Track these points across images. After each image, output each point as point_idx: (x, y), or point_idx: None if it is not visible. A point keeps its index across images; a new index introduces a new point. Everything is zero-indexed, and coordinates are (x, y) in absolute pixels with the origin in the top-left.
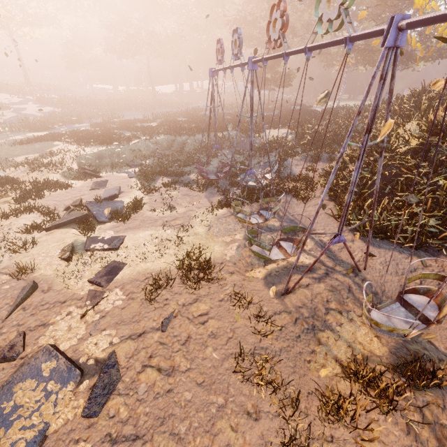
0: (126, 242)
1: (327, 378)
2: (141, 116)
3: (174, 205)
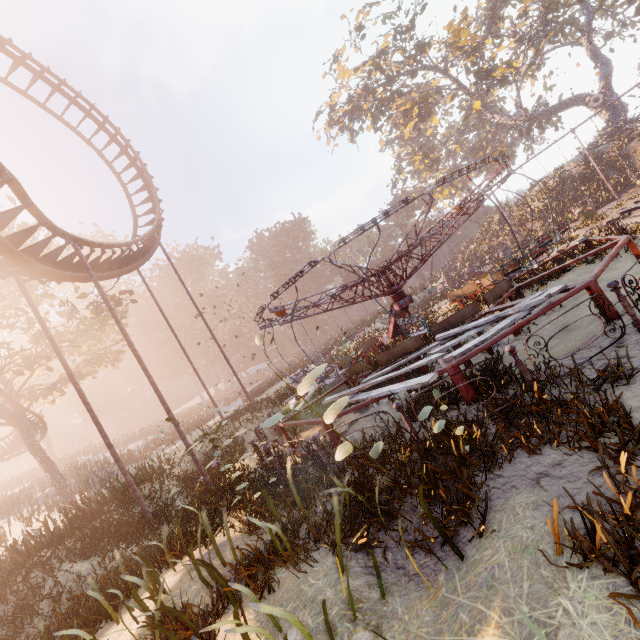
0: None
1: None
2: None
3: None
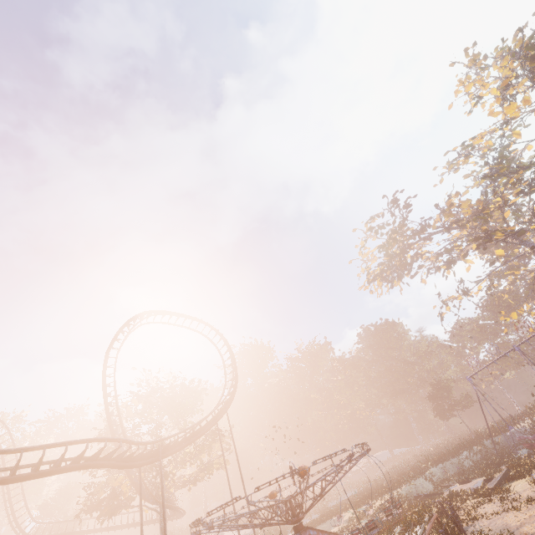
0: None
1: None
2: None
3: None
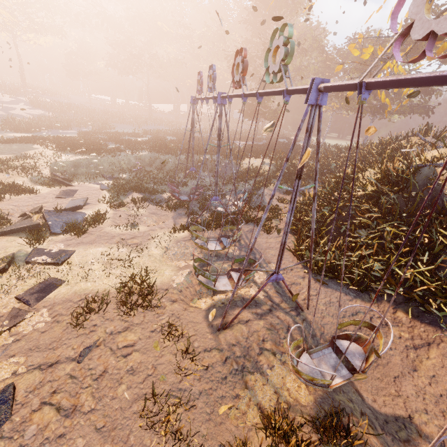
0: (73, 257)
1: (246, 427)
2: (133, 130)
3: (138, 223)
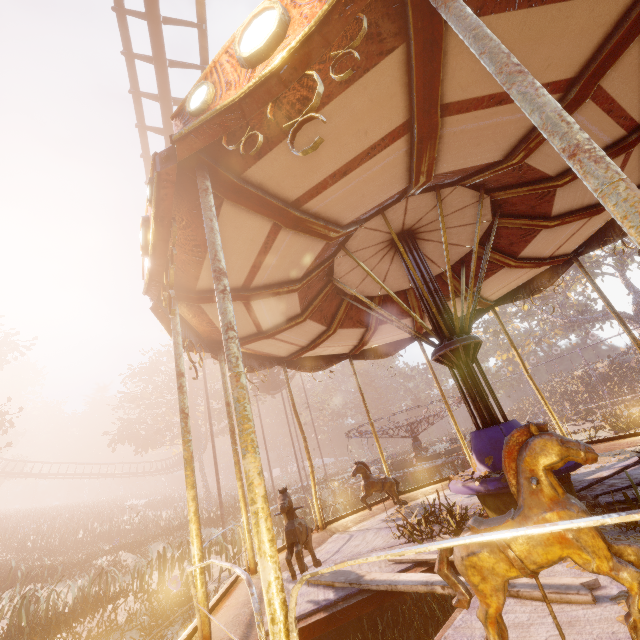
0: None
1: None
2: None
3: None
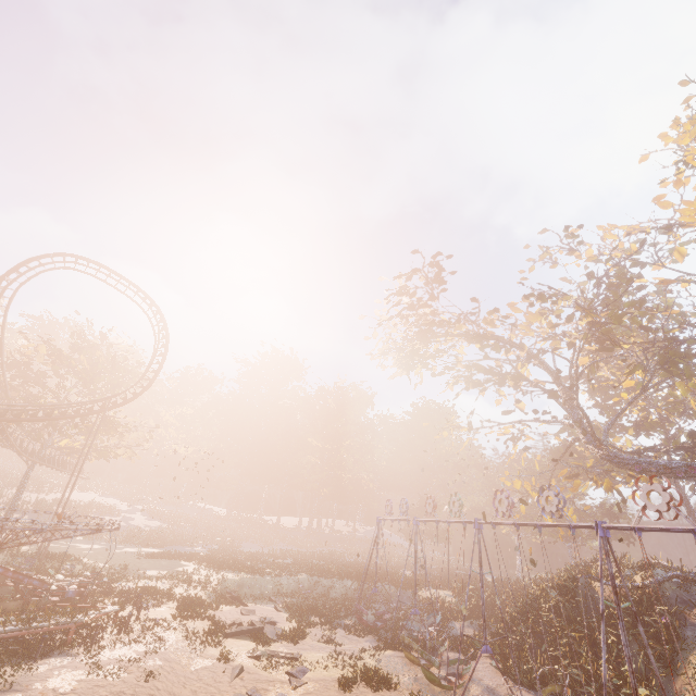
0: (303, 657)
1: None
2: (260, 551)
3: (336, 642)
